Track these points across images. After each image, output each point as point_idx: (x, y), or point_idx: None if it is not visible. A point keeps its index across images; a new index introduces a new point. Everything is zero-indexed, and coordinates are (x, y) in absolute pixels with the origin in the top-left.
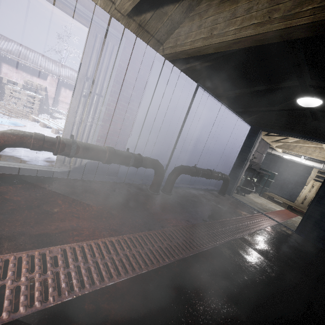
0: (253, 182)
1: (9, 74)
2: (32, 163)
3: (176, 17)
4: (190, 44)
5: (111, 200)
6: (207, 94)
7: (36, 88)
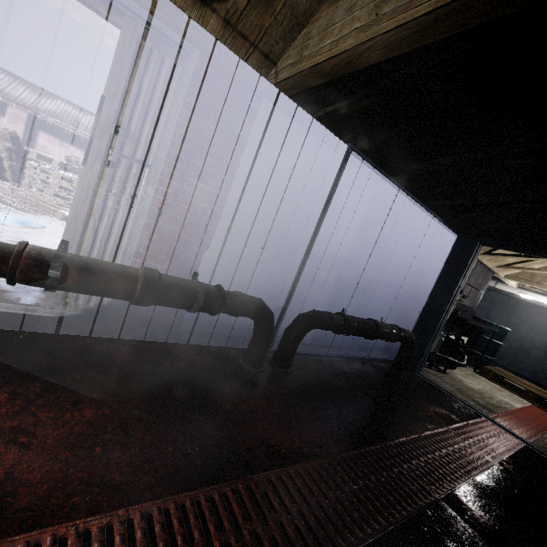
0: (462, 344)
1: (48, 148)
2: (15, 295)
3: (301, 0)
4: (329, 49)
5: (143, 390)
6: (370, 168)
7: None
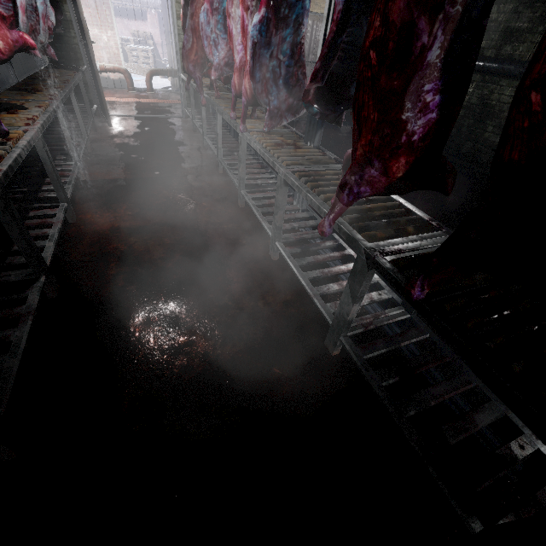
0: None
1: None
2: None
3: None
4: None
5: None
6: None
7: (143, 38)
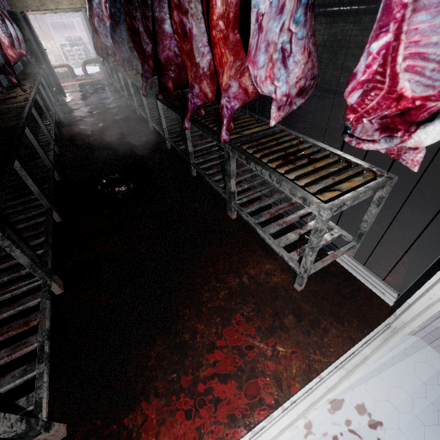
0: None
1: None
2: None
3: None
4: None
5: None
6: None
7: (75, 41)
